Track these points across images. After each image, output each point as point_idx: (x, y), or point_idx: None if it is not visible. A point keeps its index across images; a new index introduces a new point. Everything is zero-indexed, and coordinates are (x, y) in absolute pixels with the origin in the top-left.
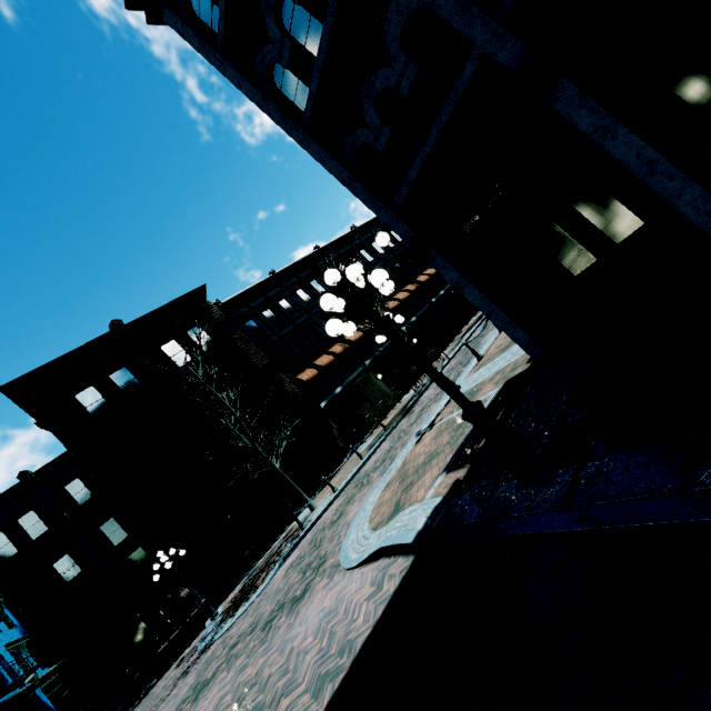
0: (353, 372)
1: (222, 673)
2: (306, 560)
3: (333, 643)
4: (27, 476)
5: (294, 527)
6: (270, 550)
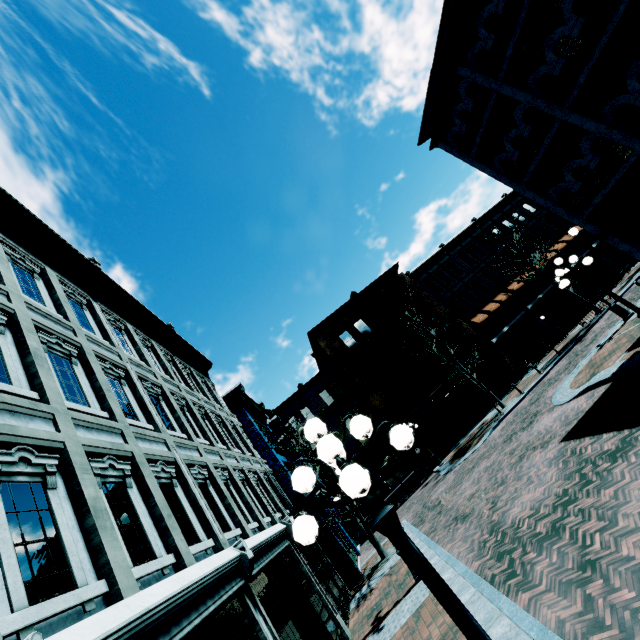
0: (517, 315)
1: (483, 461)
2: (518, 420)
3: (569, 416)
4: (301, 386)
5: (487, 420)
6: (468, 435)
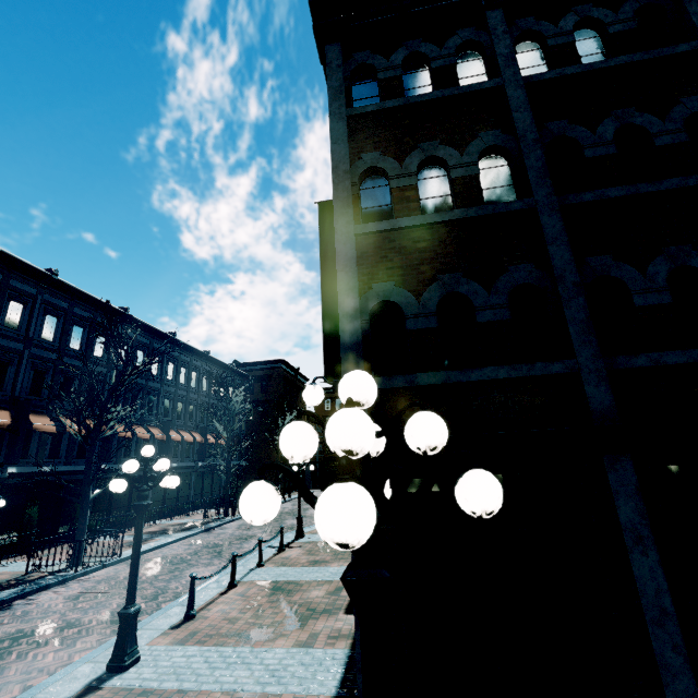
0: None
1: None
2: None
3: None
4: None
5: None
6: None
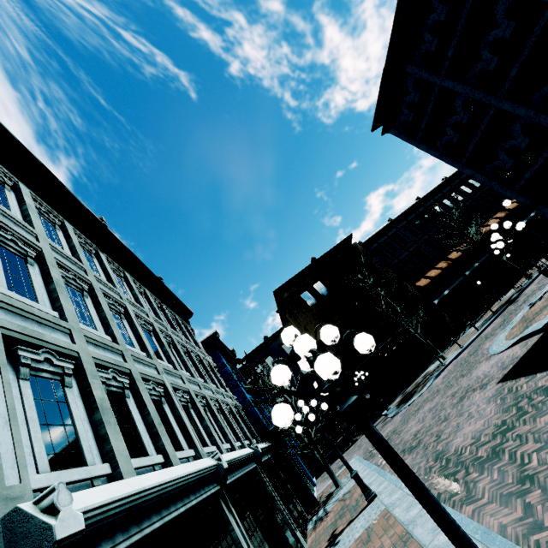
0: (456, 280)
1: (427, 403)
2: (458, 368)
3: (505, 362)
4: (267, 338)
5: (430, 371)
6: (413, 384)
